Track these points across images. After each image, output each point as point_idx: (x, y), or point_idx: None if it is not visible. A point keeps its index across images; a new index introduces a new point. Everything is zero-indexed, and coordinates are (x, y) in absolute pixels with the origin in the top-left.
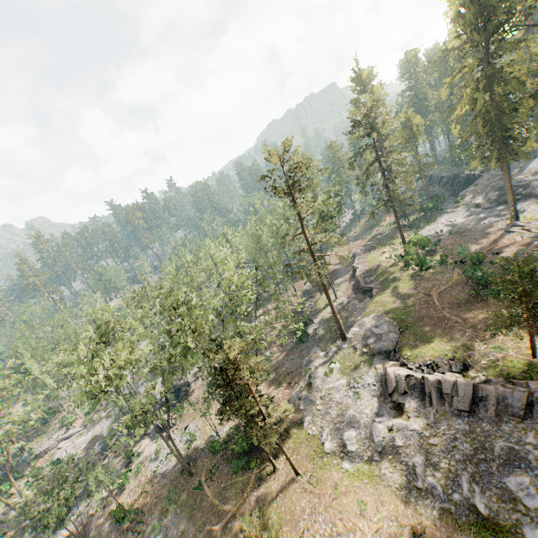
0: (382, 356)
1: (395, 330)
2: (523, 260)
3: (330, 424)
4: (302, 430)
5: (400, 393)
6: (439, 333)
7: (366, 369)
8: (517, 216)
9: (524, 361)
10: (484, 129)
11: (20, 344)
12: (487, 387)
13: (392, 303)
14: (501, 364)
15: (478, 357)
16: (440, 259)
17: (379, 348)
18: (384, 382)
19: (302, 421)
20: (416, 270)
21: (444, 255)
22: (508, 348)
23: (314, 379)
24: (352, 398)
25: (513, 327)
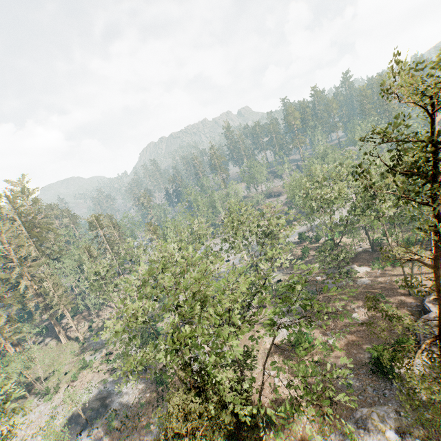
0: None
1: None
2: None
3: None
4: None
5: None
6: None
7: None
8: None
9: None
10: None
11: (169, 219)
12: None
13: None
14: None
15: None
16: None
17: None
18: None
19: None
20: None
21: None
22: None
23: None
24: None
25: None
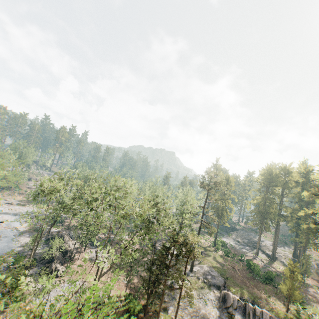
0: (215, 287)
1: (221, 277)
2: (266, 272)
3: (188, 315)
4: (167, 314)
5: (234, 308)
6: (244, 286)
7: (208, 290)
8: (258, 254)
9: (283, 312)
10: (258, 213)
11: None
12: (274, 317)
13: (216, 264)
14: (275, 310)
15: (264, 304)
16: (232, 255)
17: (214, 282)
18: (221, 300)
19: (166, 308)
20: (222, 254)
21: (235, 254)
22: (276, 304)
23: (175, 285)
24: (202, 303)
25: (273, 297)
